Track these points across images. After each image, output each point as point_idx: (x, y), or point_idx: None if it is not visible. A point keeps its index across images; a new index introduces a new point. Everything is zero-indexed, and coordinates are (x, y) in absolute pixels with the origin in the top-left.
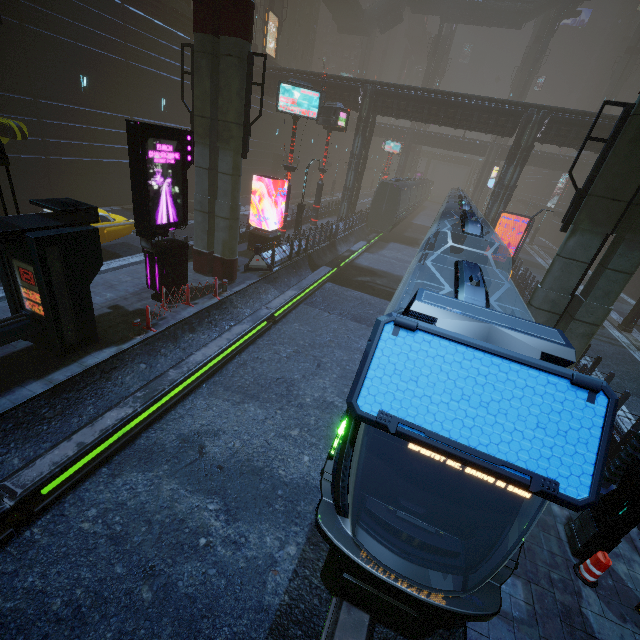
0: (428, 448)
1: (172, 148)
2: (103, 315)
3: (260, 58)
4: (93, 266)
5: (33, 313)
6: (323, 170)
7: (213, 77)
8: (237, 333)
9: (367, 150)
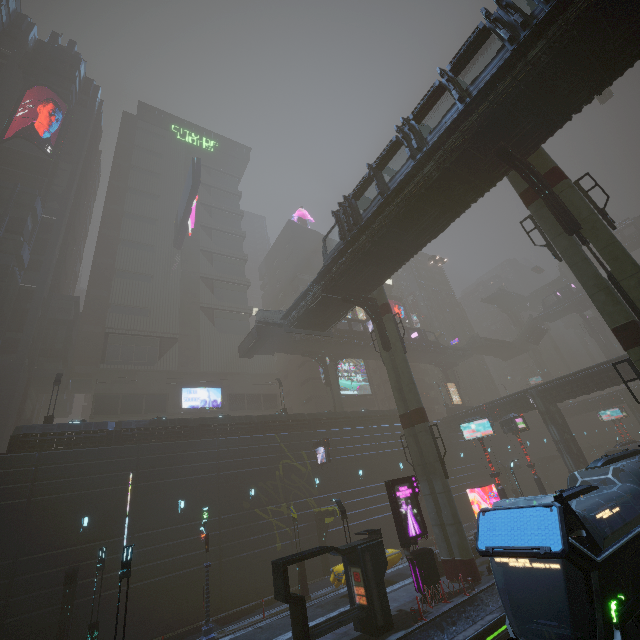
0: (506, 554)
1: (407, 487)
2: (394, 615)
3: (452, 409)
4: (383, 565)
5: (360, 604)
6: (530, 465)
7: (417, 444)
8: (488, 620)
9: (569, 431)
